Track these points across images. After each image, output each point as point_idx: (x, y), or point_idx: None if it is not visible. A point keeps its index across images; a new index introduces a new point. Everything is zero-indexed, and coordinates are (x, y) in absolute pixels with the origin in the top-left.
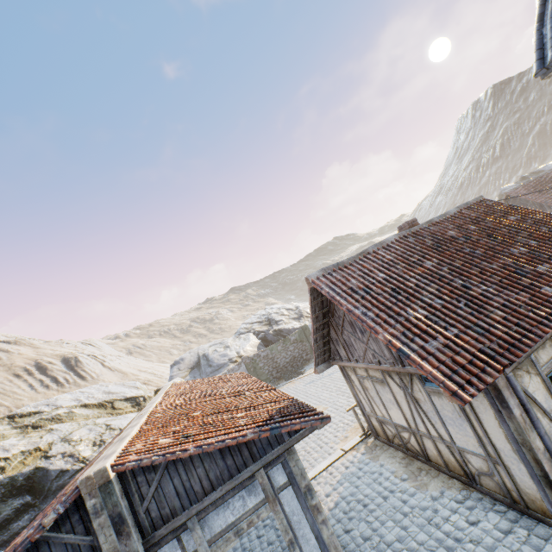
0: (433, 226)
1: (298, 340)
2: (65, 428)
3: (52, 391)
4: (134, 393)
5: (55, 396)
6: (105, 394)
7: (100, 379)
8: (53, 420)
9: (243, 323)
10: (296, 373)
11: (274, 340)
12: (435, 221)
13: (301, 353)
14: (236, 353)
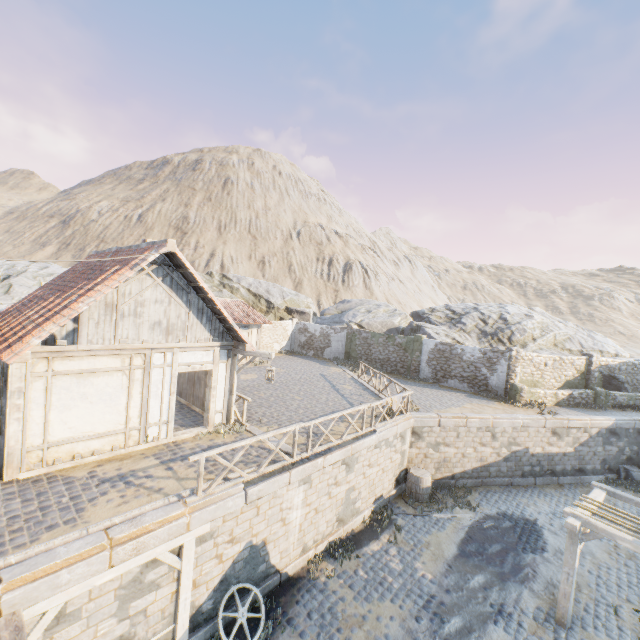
0: (123, 252)
1: (403, 346)
2: (225, 294)
3: (321, 280)
4: (275, 300)
5: (319, 284)
6: (265, 291)
7: (351, 289)
8: (230, 287)
9: (444, 305)
10: (357, 368)
11: (405, 333)
12: (132, 248)
13: (398, 361)
14: (360, 320)
